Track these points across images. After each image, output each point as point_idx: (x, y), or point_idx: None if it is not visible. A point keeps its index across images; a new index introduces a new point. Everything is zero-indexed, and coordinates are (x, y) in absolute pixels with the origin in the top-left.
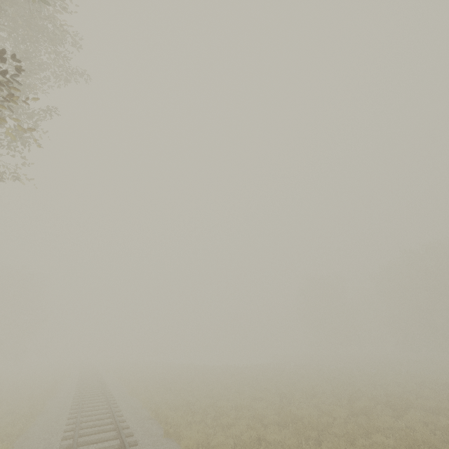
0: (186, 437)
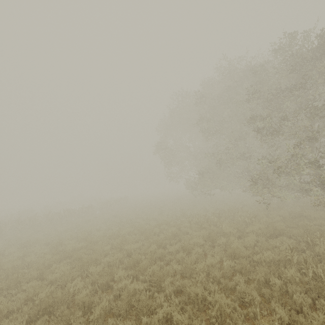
0: None
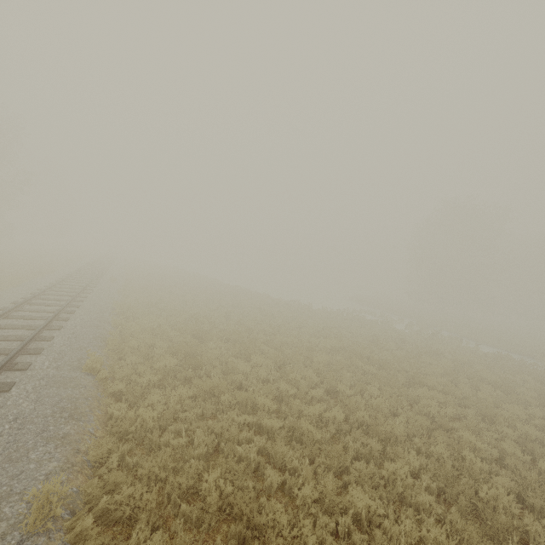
0: None
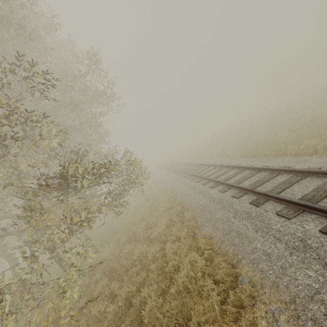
0: (201, 157)
